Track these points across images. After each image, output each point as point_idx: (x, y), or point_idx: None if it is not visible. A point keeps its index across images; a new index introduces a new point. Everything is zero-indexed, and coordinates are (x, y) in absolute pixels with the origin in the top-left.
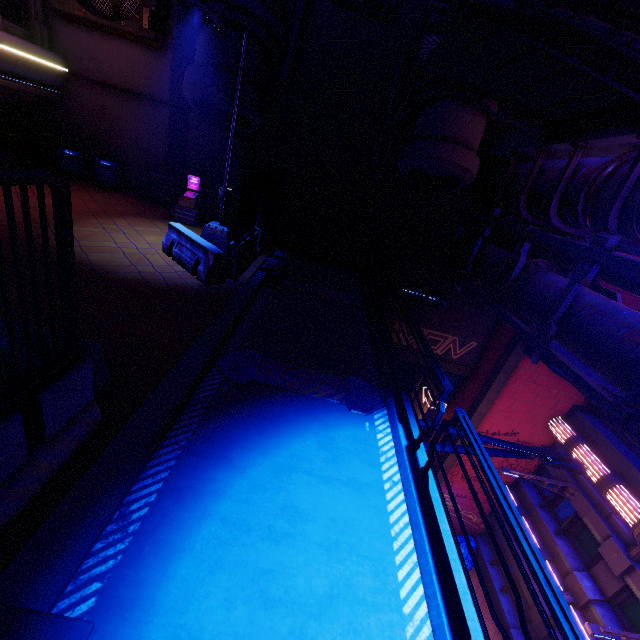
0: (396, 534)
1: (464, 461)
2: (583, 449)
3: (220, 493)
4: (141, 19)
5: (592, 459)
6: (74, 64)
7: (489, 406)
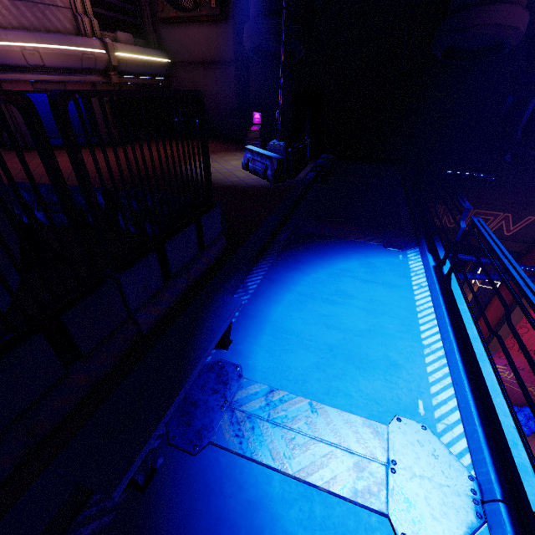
0: (420, 310)
1: (520, 334)
2: None
3: (295, 282)
4: (210, 1)
5: None
6: (173, 55)
7: None
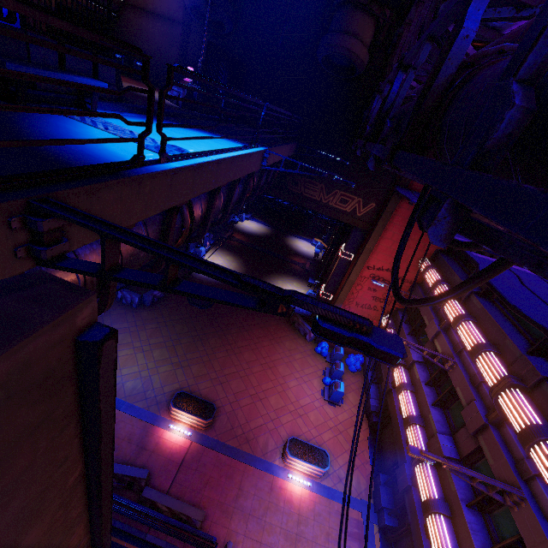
0: None
1: (358, 290)
2: (431, 271)
3: None
4: None
5: (434, 275)
6: None
7: (374, 244)
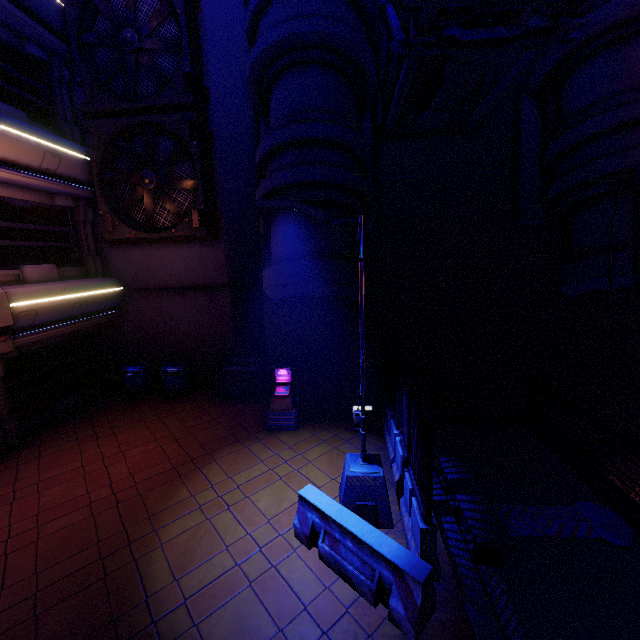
0: None
1: None
2: None
3: None
4: (190, 220)
5: None
6: (128, 280)
7: None
